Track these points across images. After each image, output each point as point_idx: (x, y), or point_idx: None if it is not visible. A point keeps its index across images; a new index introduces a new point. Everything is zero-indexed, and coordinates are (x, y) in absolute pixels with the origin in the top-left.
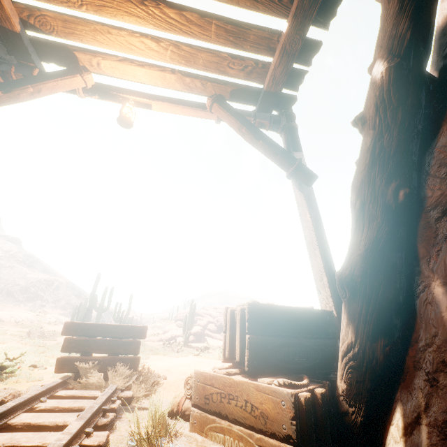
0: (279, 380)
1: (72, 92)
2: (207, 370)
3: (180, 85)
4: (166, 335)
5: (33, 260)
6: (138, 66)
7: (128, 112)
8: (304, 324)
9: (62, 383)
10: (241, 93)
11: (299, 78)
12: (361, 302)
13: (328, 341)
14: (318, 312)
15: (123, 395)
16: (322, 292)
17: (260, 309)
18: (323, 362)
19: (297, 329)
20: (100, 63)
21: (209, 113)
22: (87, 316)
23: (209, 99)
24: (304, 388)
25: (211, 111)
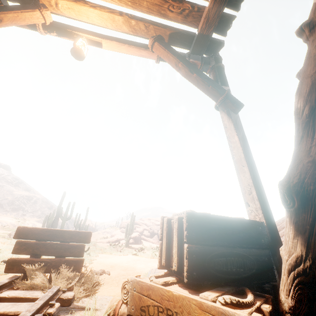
0: (225, 297)
1: (34, 28)
2: (142, 267)
3: (127, 27)
4: (113, 238)
5: (19, 181)
6: (91, 6)
7: (81, 47)
8: (239, 234)
9: (9, 283)
10: (178, 36)
11: (228, 23)
12: (314, 212)
13: (262, 251)
14: (251, 223)
15: (64, 297)
16: (250, 204)
17: (198, 218)
18: (258, 272)
19: (233, 238)
20: (58, 3)
21: (151, 52)
22: (55, 223)
23: (151, 39)
24: (252, 307)
25: (152, 50)
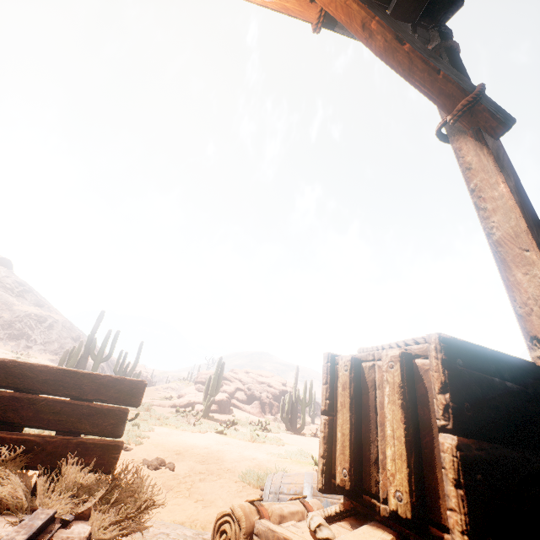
0: None
1: None
2: (236, 458)
3: None
4: (181, 400)
5: (25, 288)
6: None
7: None
8: None
9: None
10: None
11: None
12: None
13: None
14: None
15: (63, 539)
16: None
17: (469, 357)
18: None
19: None
20: None
21: (306, 2)
22: (80, 365)
23: None
24: None
25: None
